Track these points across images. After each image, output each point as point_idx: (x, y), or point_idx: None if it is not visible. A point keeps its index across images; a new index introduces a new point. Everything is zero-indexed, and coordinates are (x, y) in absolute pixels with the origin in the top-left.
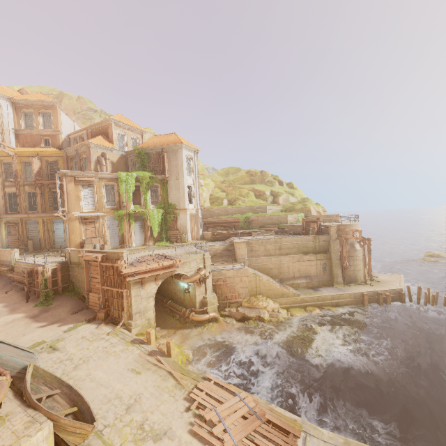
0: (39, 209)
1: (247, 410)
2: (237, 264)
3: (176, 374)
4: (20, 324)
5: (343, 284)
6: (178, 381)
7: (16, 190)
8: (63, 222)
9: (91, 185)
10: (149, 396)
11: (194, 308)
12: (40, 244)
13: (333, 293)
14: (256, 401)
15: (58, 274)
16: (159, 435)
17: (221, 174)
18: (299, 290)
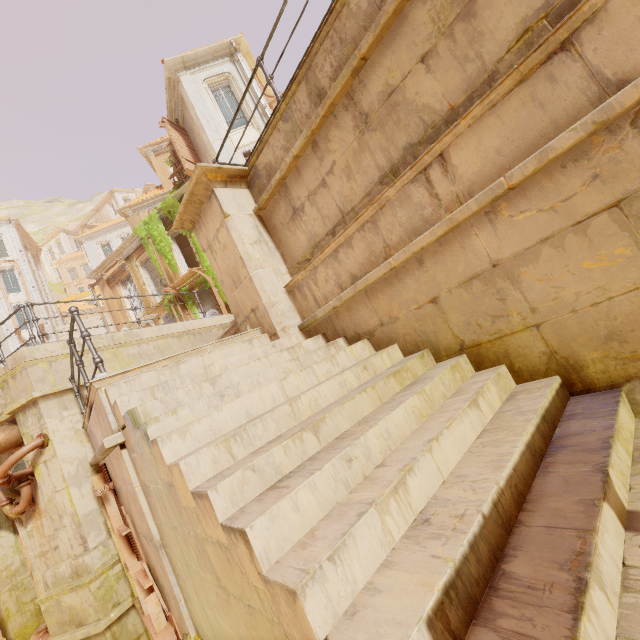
0: None
1: None
2: None
3: None
4: None
5: None
6: None
7: None
8: None
9: (130, 275)
10: None
11: None
12: None
13: None
14: None
15: None
16: None
17: None
18: None
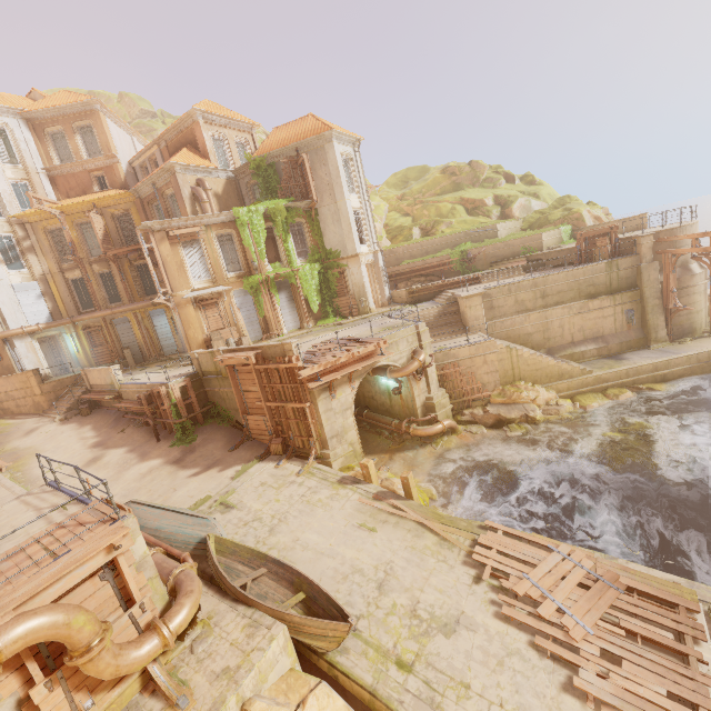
0: (124, 298)
1: (584, 574)
2: (471, 335)
3: (433, 526)
4: (162, 475)
5: (668, 342)
6: (440, 536)
7: (81, 274)
8: (166, 313)
9: (195, 240)
10: (405, 565)
11: (413, 417)
12: (141, 354)
13: (654, 359)
14: (591, 558)
15: (191, 394)
16: (449, 625)
17: (394, 185)
18: (585, 364)
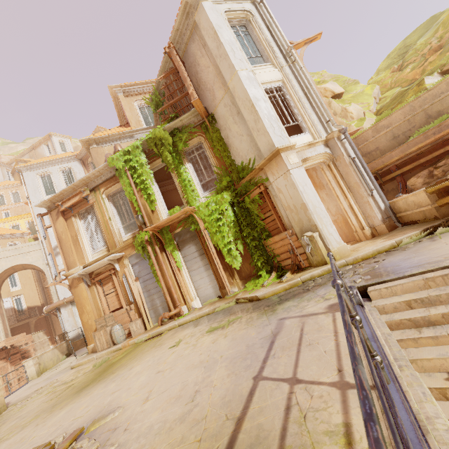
0: None
1: None
2: None
3: None
4: None
5: None
6: None
7: None
8: None
9: (91, 207)
10: None
11: None
12: None
13: None
14: None
15: None
16: None
17: (387, 66)
18: None
